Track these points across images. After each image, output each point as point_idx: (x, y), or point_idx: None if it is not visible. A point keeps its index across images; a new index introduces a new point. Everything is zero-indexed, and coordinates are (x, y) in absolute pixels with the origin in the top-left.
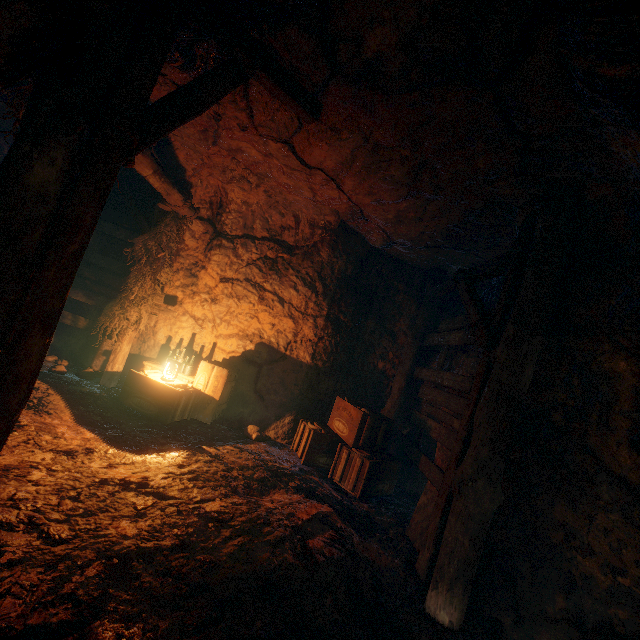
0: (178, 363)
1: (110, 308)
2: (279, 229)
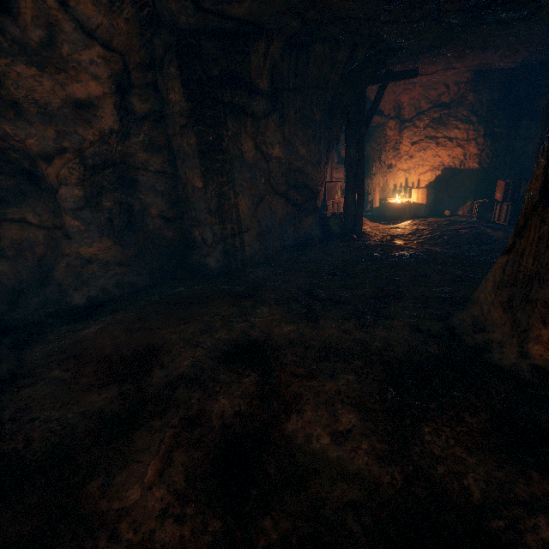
0: (401, 193)
1: (366, 181)
2: (437, 98)
